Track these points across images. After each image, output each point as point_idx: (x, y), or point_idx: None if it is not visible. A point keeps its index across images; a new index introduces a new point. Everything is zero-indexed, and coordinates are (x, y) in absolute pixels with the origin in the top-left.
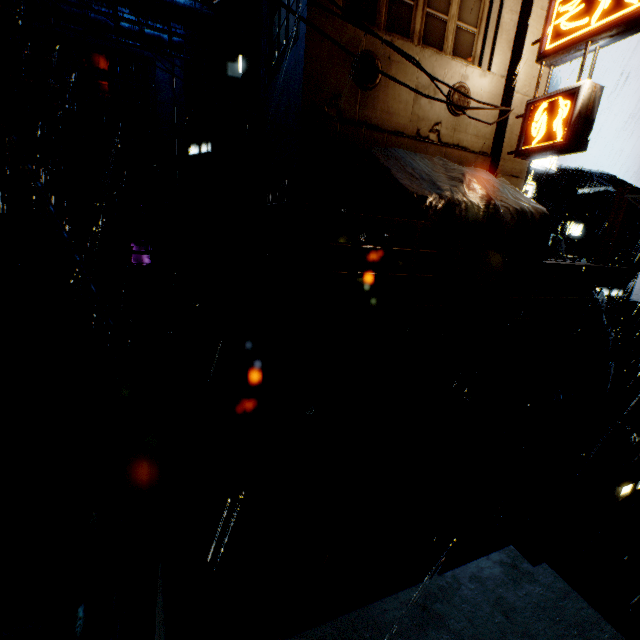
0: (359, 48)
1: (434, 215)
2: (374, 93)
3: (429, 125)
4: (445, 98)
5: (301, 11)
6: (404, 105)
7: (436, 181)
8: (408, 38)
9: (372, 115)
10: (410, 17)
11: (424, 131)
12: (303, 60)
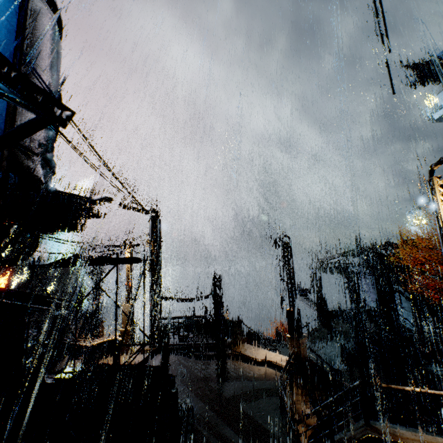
0: None
1: None
2: None
3: None
4: None
5: None
6: None
7: None
8: None
9: None
10: None
11: None
12: None
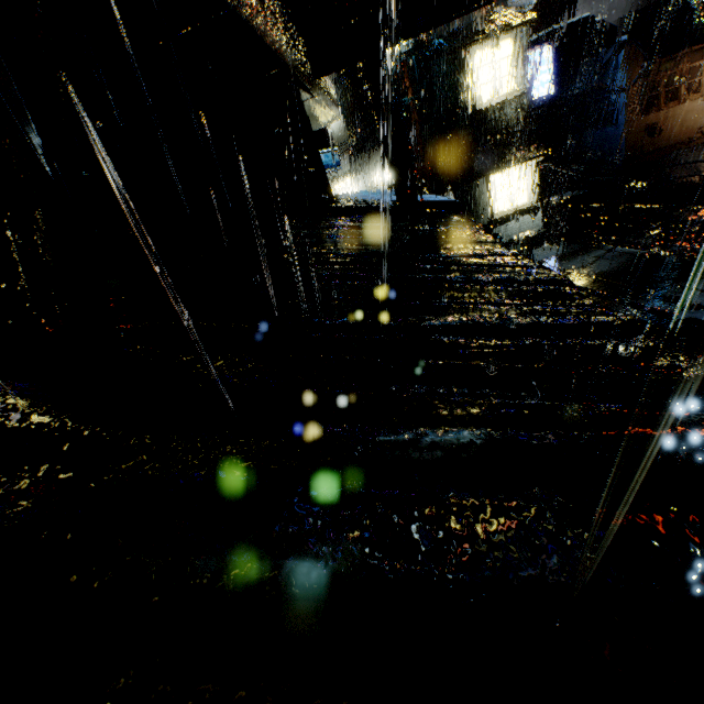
0: (650, 124)
1: (694, 189)
2: (659, 136)
3: (694, 132)
4: (703, 115)
5: (620, 123)
6: (677, 132)
7: (697, 166)
8: (677, 101)
9: (659, 145)
10: (677, 92)
11: (691, 136)
12: (624, 143)
